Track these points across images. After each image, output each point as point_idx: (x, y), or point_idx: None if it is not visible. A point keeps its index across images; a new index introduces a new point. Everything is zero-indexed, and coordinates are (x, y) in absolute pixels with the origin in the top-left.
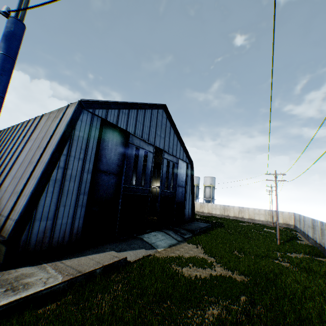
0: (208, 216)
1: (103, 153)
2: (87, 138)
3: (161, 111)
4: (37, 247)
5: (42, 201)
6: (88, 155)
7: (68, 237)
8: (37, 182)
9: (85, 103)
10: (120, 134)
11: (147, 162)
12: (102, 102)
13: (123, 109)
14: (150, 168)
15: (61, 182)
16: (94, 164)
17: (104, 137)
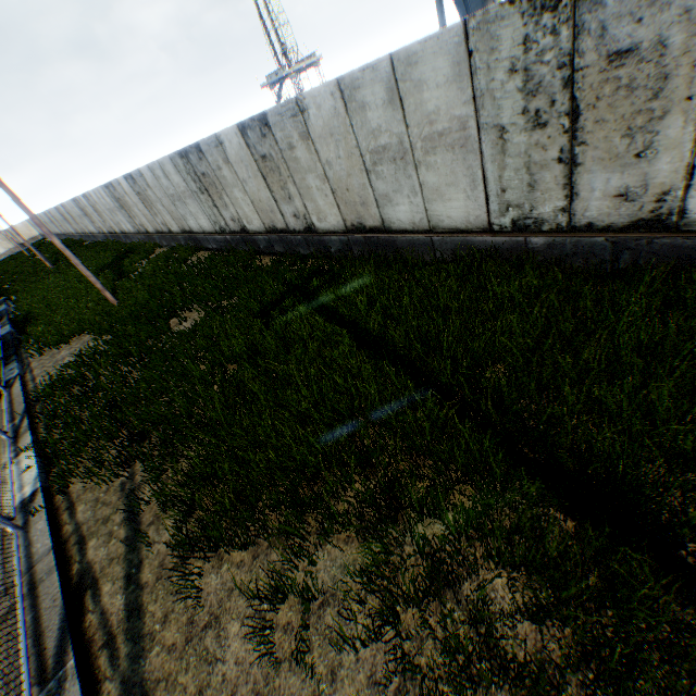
0: None
1: None
2: None
3: None
4: None
5: None
6: None
7: None
8: None
9: None
10: None
11: None
12: None
13: None
14: None
15: None
16: None
17: None
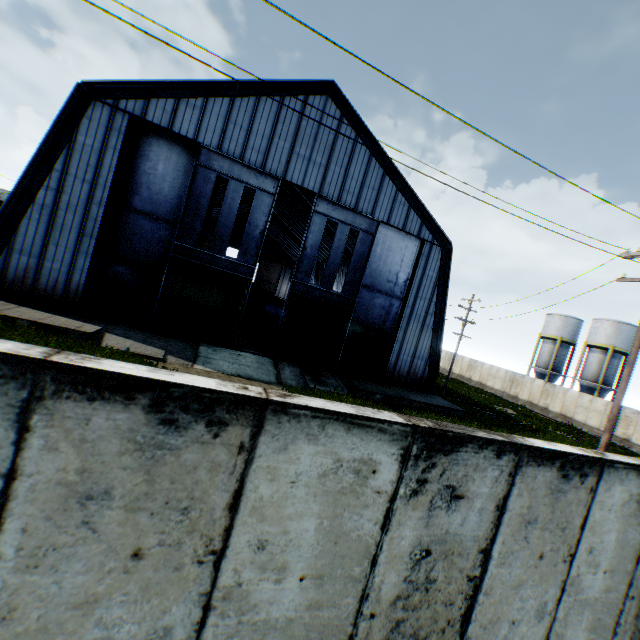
0: (541, 418)
1: (144, 181)
2: (101, 149)
3: (319, 100)
4: (17, 285)
5: (23, 229)
6: (103, 177)
7: (62, 291)
8: (9, 199)
9: (100, 89)
10: (188, 151)
11: (252, 212)
12: (133, 86)
13: (190, 99)
14: (259, 226)
15: (53, 209)
16: (111, 192)
17: (149, 153)
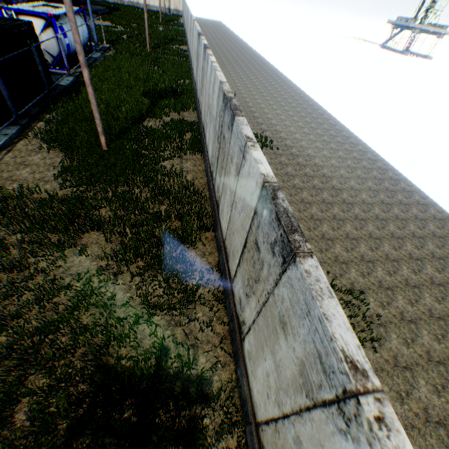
0: (99, 2)
1: None
2: None
3: None
4: None
5: None
6: None
7: None
8: None
9: None
10: None
11: None
12: None
13: None
14: None
15: None
16: None
17: None
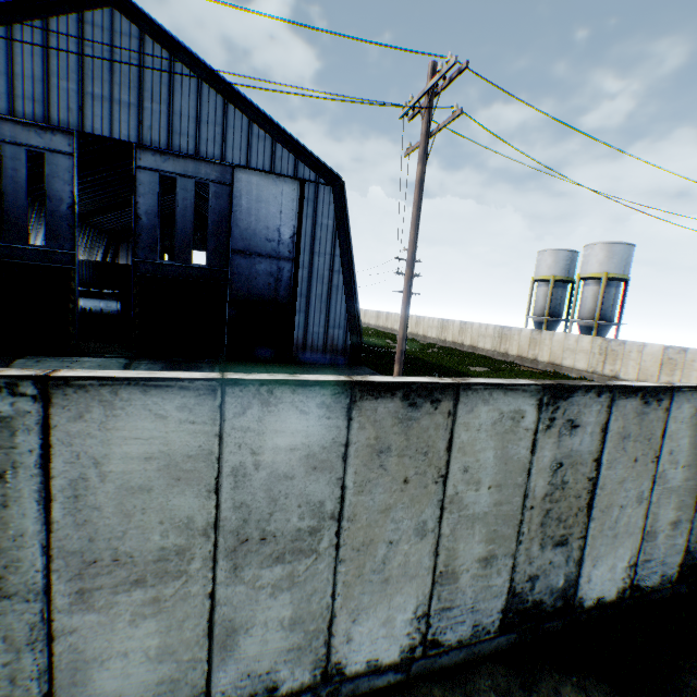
0: (521, 371)
1: None
2: None
3: (102, 16)
4: None
5: None
6: None
7: None
8: None
9: None
10: None
11: (50, 183)
12: None
13: None
14: (66, 199)
15: None
16: None
17: None
